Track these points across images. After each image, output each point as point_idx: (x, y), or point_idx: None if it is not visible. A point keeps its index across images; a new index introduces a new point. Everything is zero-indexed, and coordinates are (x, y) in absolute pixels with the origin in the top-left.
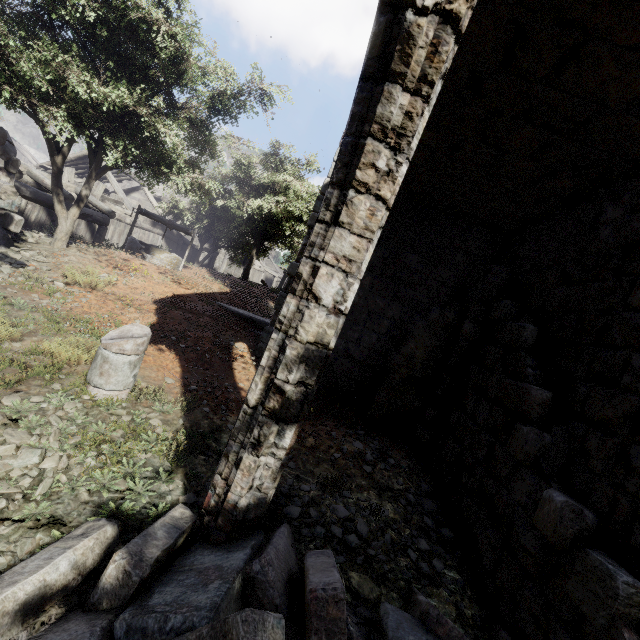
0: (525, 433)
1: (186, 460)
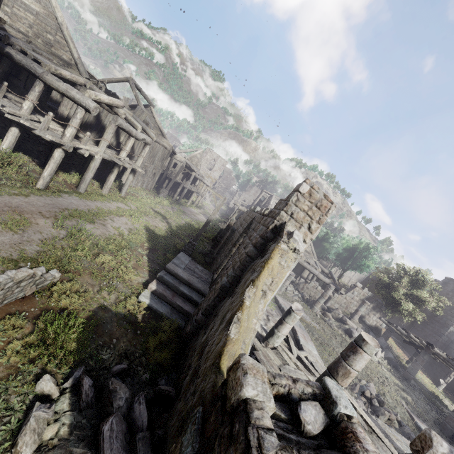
0: None
1: (452, 402)
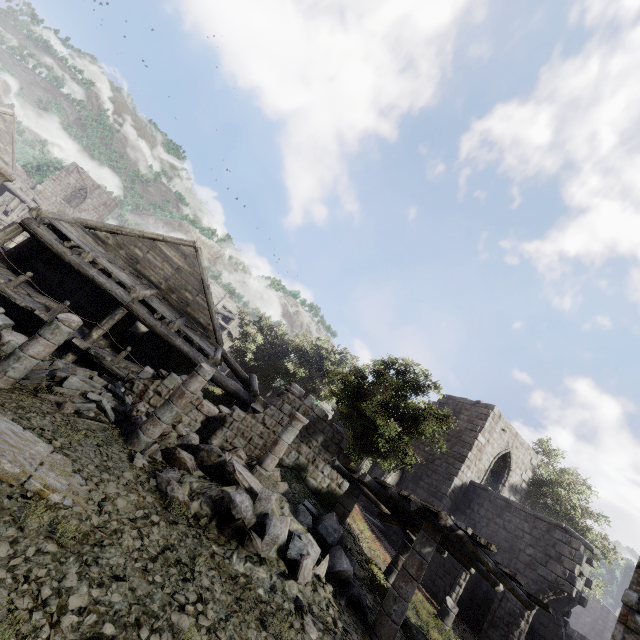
0: (527, 636)
1: None
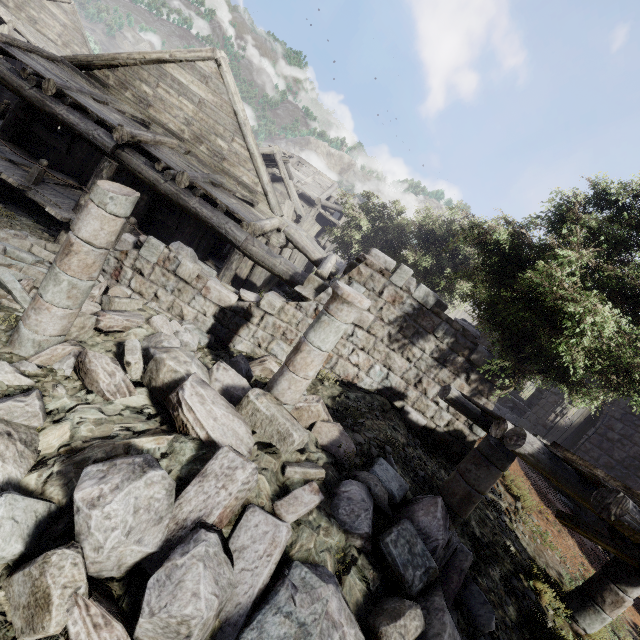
0: None
1: None
